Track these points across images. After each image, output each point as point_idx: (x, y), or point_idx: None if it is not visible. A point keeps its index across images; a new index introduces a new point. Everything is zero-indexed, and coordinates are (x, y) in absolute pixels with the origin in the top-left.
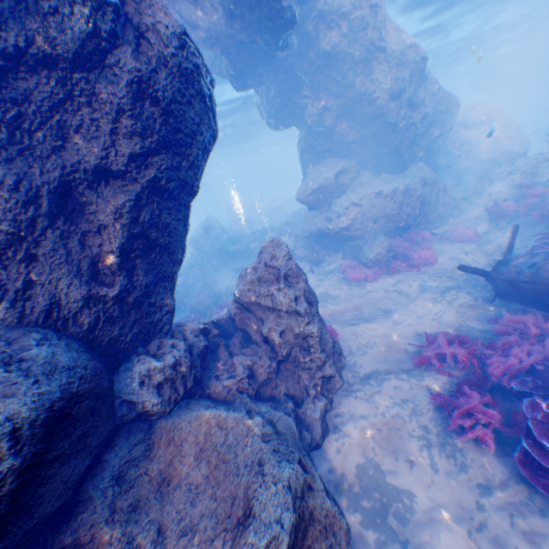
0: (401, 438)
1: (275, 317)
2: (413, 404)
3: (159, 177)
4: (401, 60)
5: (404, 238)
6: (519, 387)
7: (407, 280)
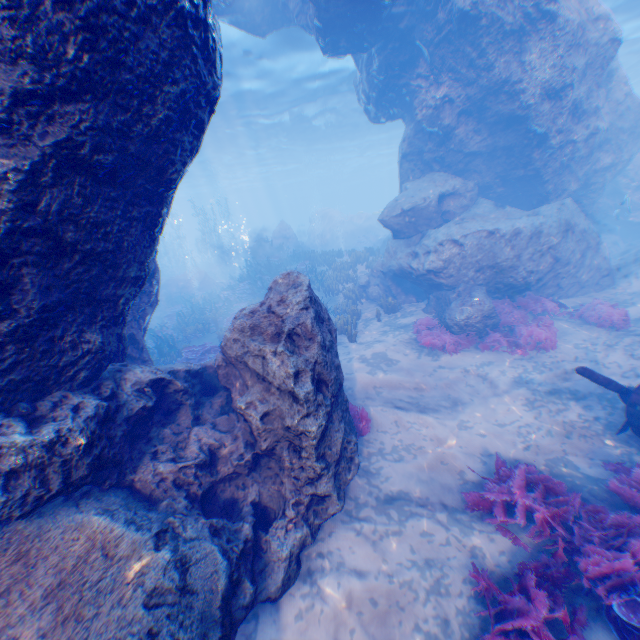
0: (400, 629)
1: (263, 391)
2: (440, 573)
3: (78, 141)
4: (576, 37)
5: (515, 303)
6: (626, 615)
7: (500, 364)
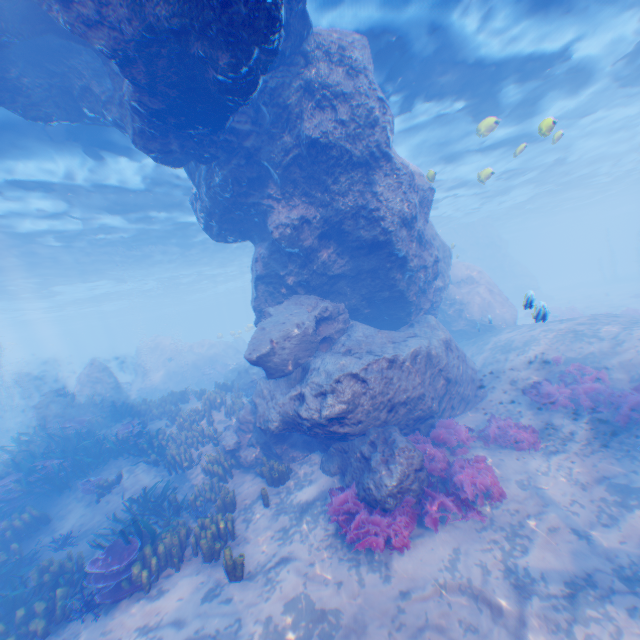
0: None
1: None
2: None
3: None
4: (410, 179)
5: (429, 436)
6: None
7: (475, 552)
